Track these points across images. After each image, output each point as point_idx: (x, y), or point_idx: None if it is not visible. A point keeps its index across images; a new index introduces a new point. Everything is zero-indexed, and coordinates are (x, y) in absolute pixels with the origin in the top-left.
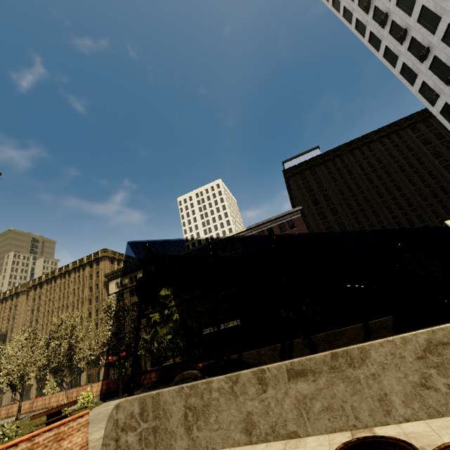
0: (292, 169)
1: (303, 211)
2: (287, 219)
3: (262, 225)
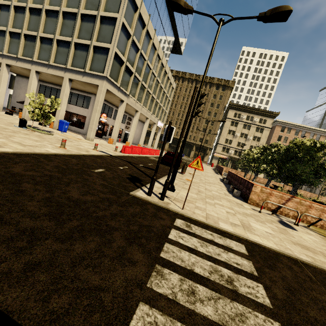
0: None
1: None
2: None
3: None
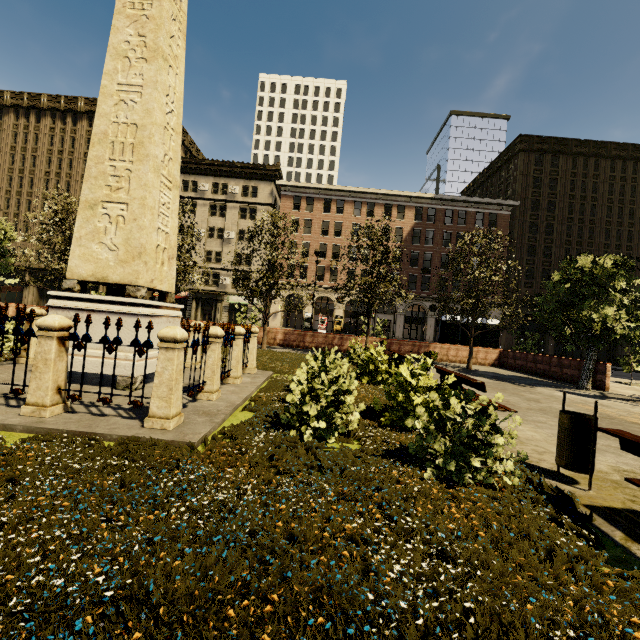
0: (535, 140)
1: (513, 209)
2: (491, 211)
3: (456, 202)
